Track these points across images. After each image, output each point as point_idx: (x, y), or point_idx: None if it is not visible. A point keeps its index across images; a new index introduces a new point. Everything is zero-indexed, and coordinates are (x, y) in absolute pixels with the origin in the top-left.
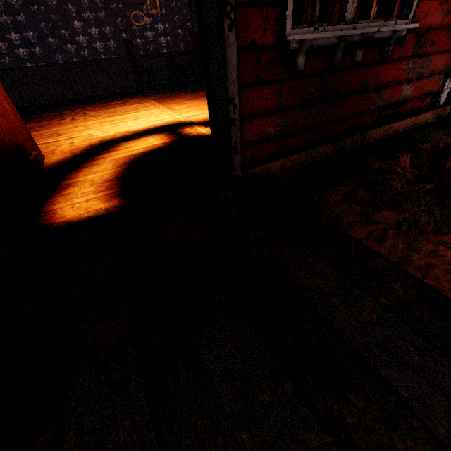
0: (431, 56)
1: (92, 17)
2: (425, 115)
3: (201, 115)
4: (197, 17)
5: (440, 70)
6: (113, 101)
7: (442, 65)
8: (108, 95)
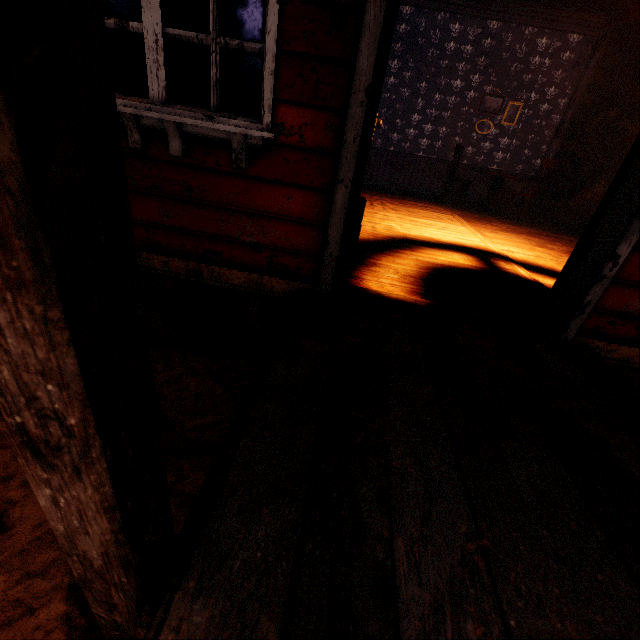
0: None
1: (434, 115)
2: None
3: (521, 254)
4: (619, 169)
5: None
6: (413, 201)
7: None
8: (404, 192)
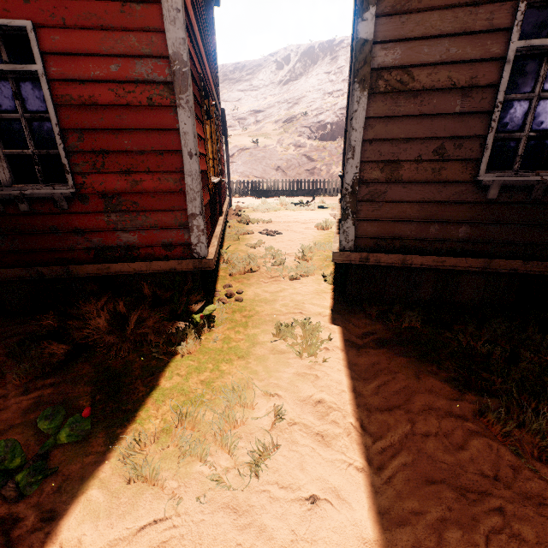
0: (145, 212)
1: None
2: (166, 263)
3: None
4: None
5: (171, 225)
6: None
7: (173, 221)
8: None
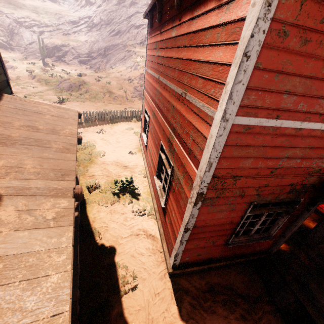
0: None
1: None
2: None
3: None
4: (321, 220)
5: None
6: None
7: None
8: None
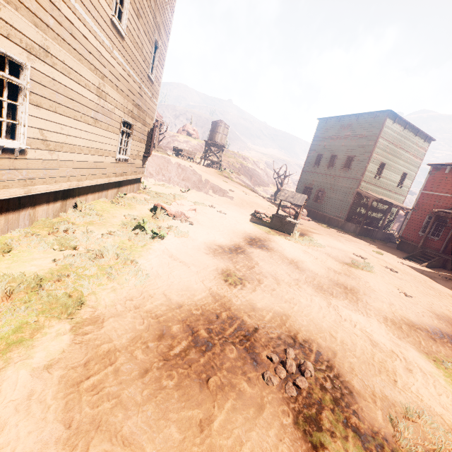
0: None
1: None
2: None
3: None
4: None
5: None
6: None
7: None
8: None
